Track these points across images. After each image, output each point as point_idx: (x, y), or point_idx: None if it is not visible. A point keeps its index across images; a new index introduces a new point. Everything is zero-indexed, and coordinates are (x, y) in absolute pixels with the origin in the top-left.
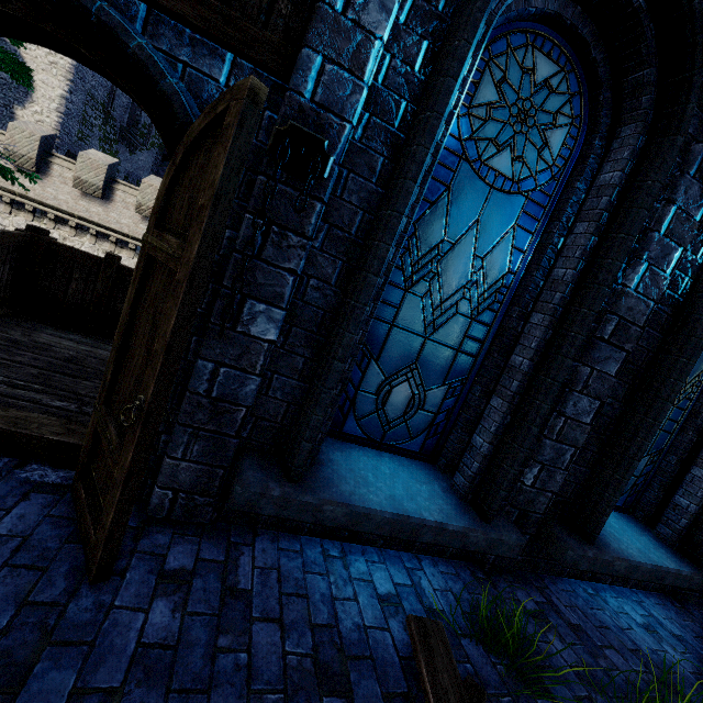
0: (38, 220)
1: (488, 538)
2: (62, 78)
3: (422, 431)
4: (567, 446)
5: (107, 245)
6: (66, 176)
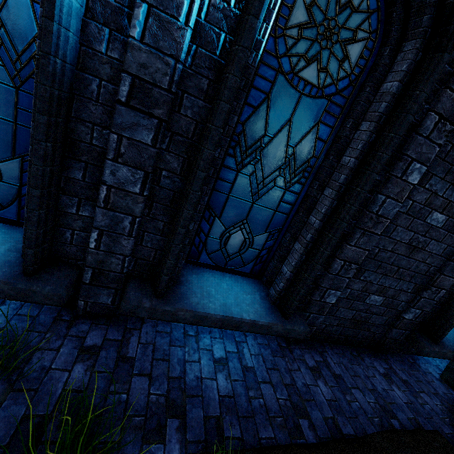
0: None
1: (14, 288)
2: None
3: (12, 201)
4: (122, 214)
5: None
6: None
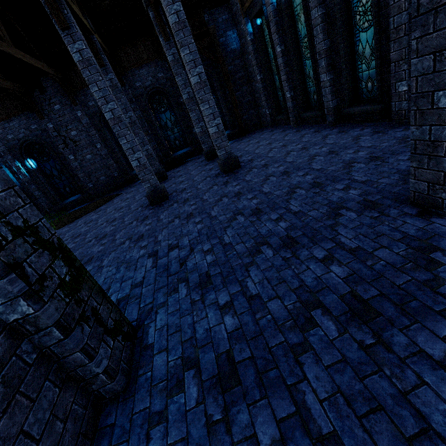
0: None
1: None
2: None
3: None
4: (42, 198)
5: None
6: None
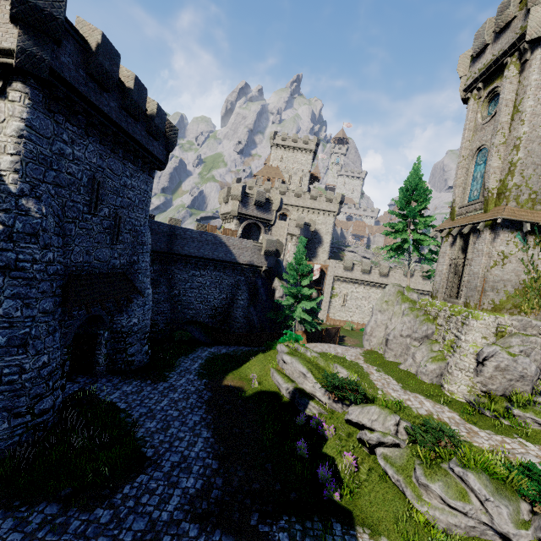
0: (348, 284)
1: None
2: (330, 235)
3: None
4: None
5: (368, 287)
6: (358, 269)
